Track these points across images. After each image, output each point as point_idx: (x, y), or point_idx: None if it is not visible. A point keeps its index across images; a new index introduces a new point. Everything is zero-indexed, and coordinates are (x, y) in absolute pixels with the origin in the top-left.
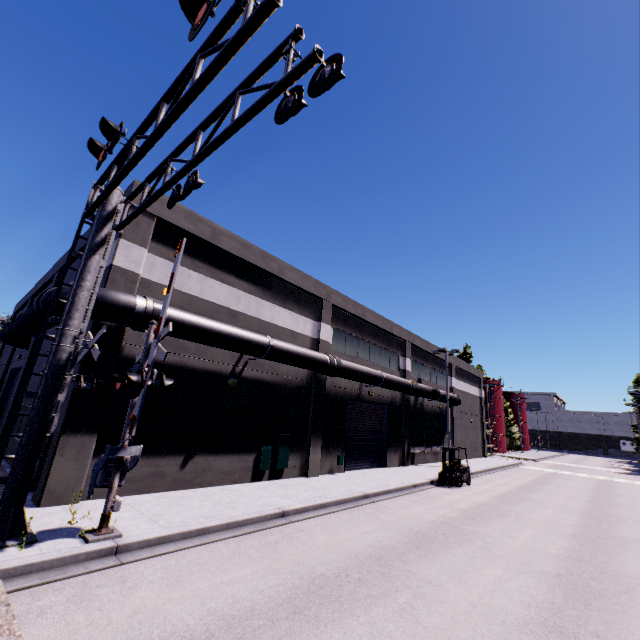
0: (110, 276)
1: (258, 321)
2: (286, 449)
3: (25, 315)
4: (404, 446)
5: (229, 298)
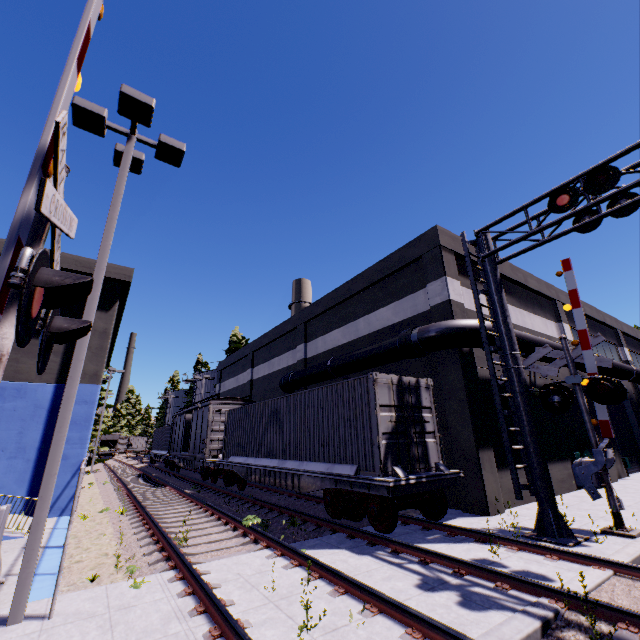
0: (452, 309)
1: (526, 330)
2: (587, 454)
3: (359, 358)
4: None
5: None
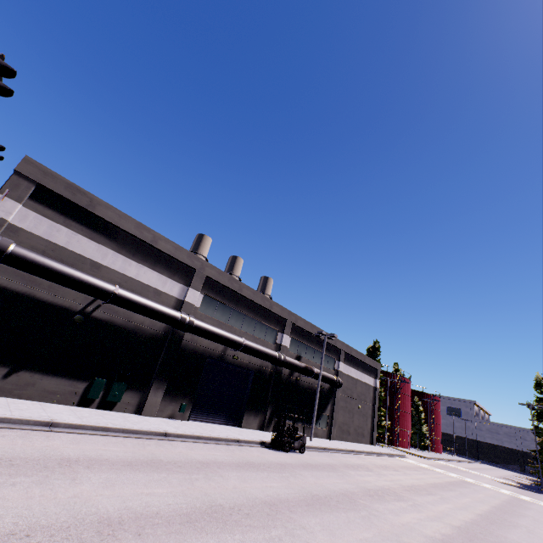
0: None
1: (122, 275)
2: (122, 385)
3: None
4: (267, 412)
5: (96, 253)
